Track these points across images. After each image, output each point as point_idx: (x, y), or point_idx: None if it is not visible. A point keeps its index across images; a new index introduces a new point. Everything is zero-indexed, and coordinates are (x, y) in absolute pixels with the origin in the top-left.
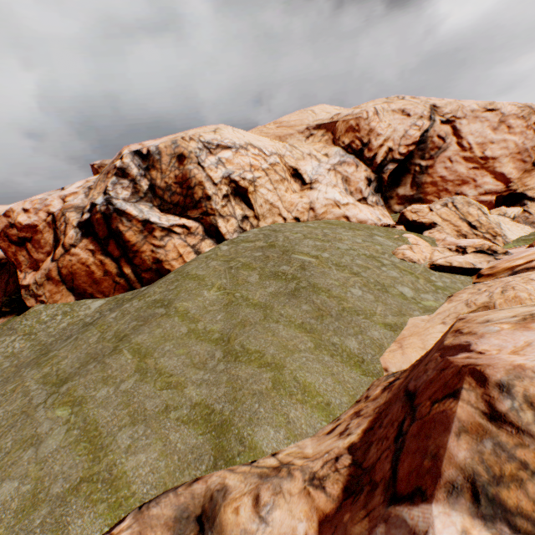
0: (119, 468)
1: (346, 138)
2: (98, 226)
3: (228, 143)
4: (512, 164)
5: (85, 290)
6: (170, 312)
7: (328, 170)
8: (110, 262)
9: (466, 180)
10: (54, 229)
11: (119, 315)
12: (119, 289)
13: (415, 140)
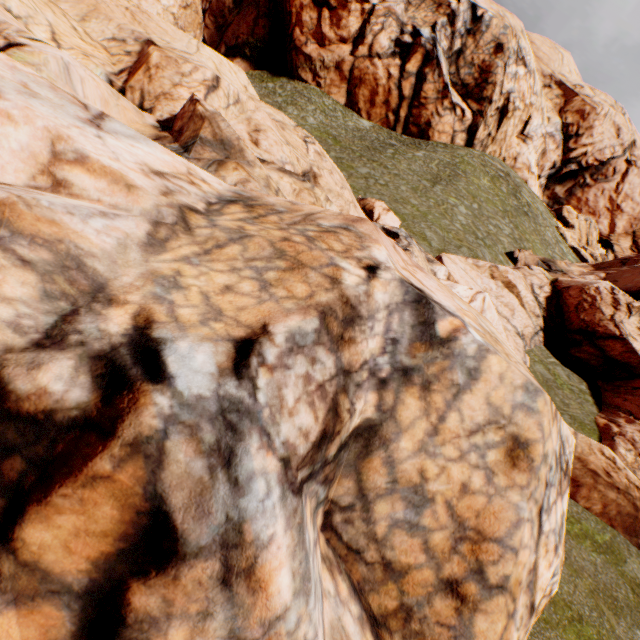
0: (498, 237)
1: (571, 117)
2: (412, 58)
3: (528, 61)
4: (625, 223)
5: (357, 102)
6: (468, 179)
7: (542, 136)
8: (396, 96)
9: (596, 213)
10: (364, 21)
11: (426, 156)
12: (383, 123)
13: (602, 160)
